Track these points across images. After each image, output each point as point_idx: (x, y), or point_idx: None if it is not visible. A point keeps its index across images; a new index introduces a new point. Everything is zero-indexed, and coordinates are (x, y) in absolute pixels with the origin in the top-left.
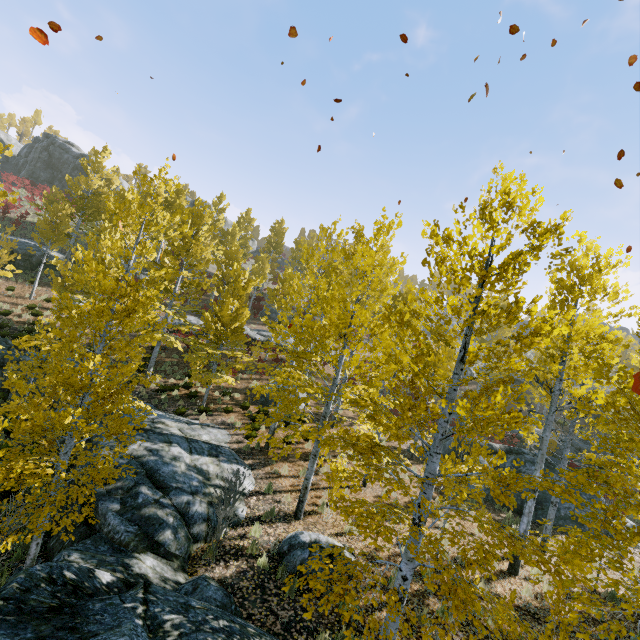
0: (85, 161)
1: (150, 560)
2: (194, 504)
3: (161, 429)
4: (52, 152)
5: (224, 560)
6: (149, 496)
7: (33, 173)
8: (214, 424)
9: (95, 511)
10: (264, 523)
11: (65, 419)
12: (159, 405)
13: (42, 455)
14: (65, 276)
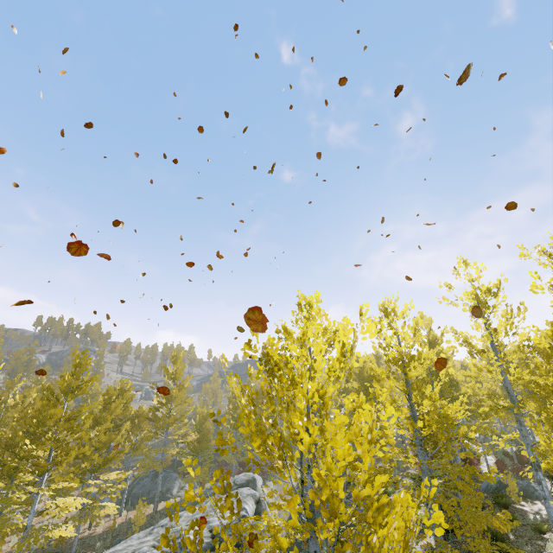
0: None
1: None
2: None
3: None
4: None
5: None
6: None
7: None
8: None
9: None
10: None
11: None
12: None
13: None
14: None
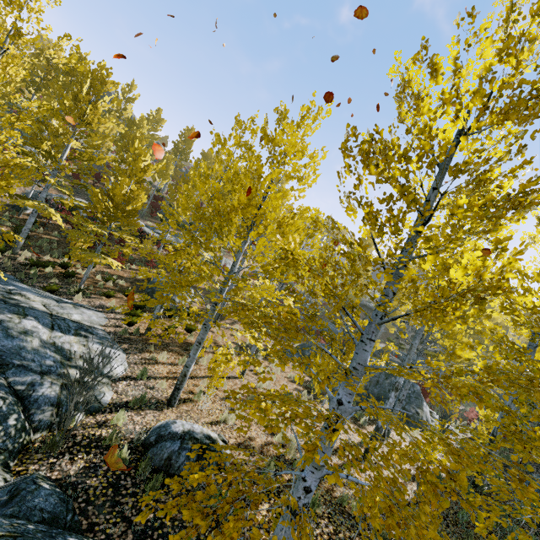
0: None
1: None
2: (41, 386)
3: (18, 301)
4: None
5: (70, 453)
6: None
7: None
8: (90, 306)
9: None
10: (131, 410)
11: None
12: (26, 279)
13: None
14: None
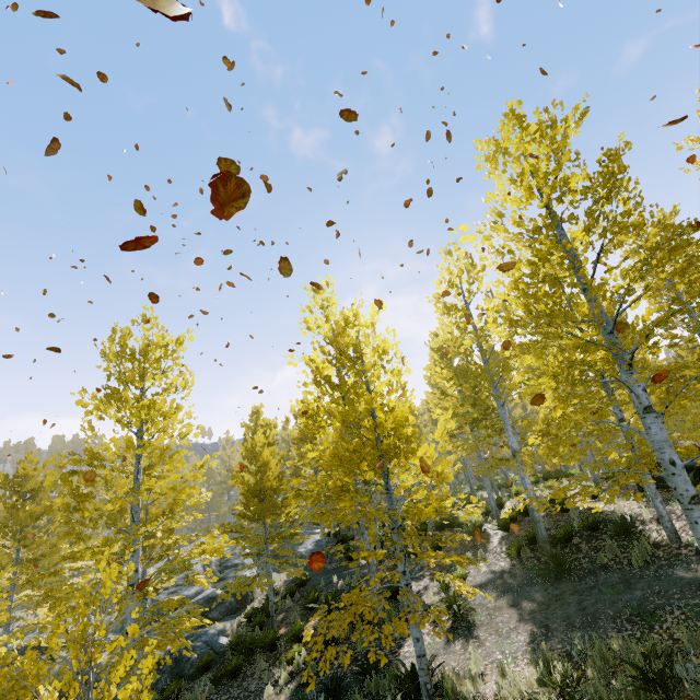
0: None
1: None
2: None
3: None
4: None
5: None
6: None
7: None
8: None
9: None
10: None
11: None
12: None
13: None
14: None
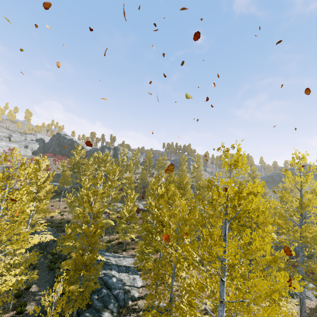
0: (73, 151)
1: (107, 314)
2: (119, 293)
3: (108, 262)
4: (60, 140)
5: (129, 313)
6: (105, 292)
7: (54, 149)
8: (128, 256)
9: (90, 299)
10: (143, 299)
11: (81, 273)
12: (108, 249)
13: (75, 283)
14: (70, 199)
